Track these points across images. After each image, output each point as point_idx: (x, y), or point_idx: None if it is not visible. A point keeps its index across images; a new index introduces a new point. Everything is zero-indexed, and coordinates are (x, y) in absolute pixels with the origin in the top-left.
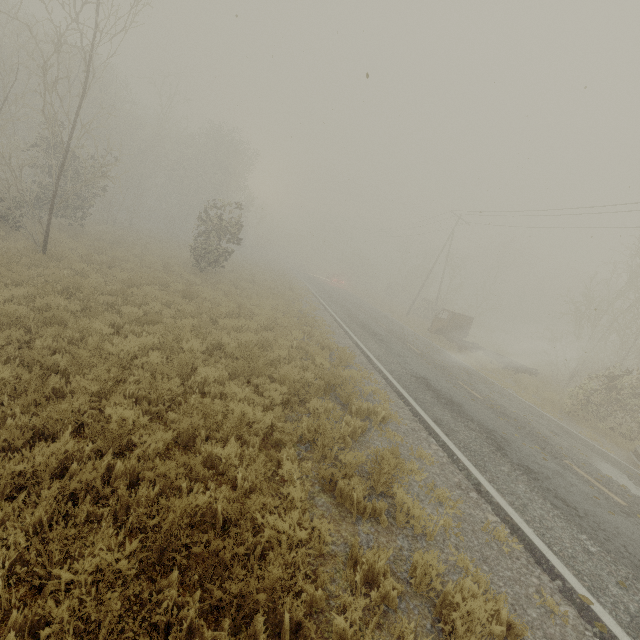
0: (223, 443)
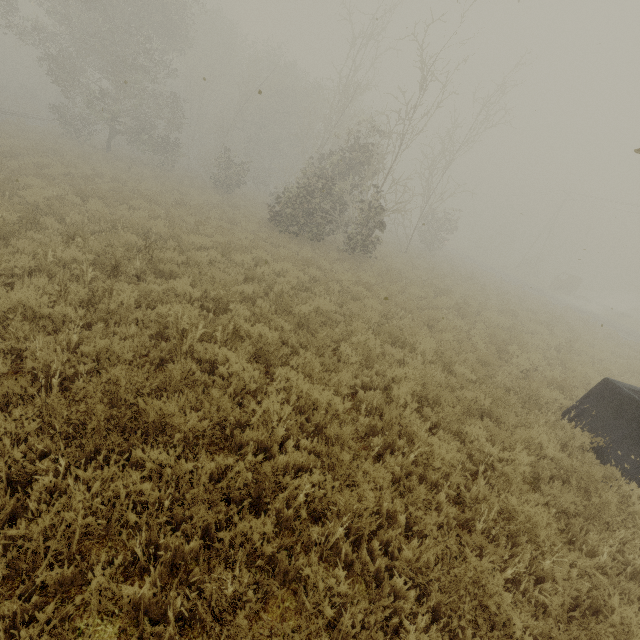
0: None
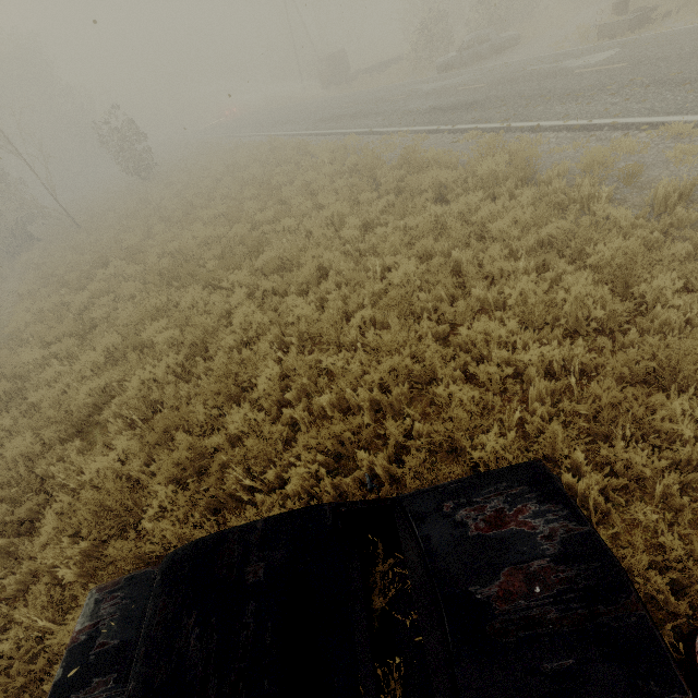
0: None
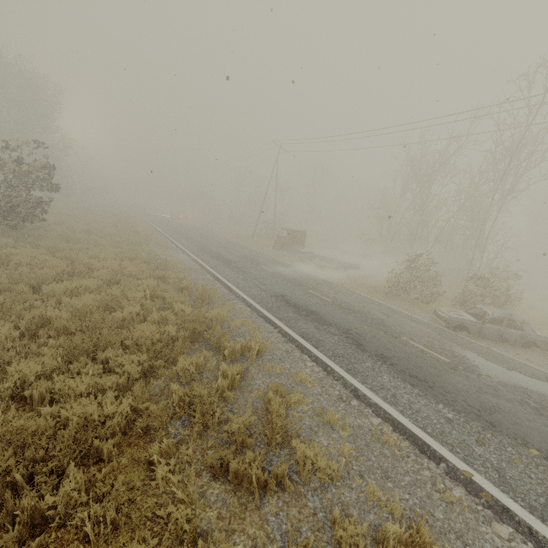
0: (61, 470)
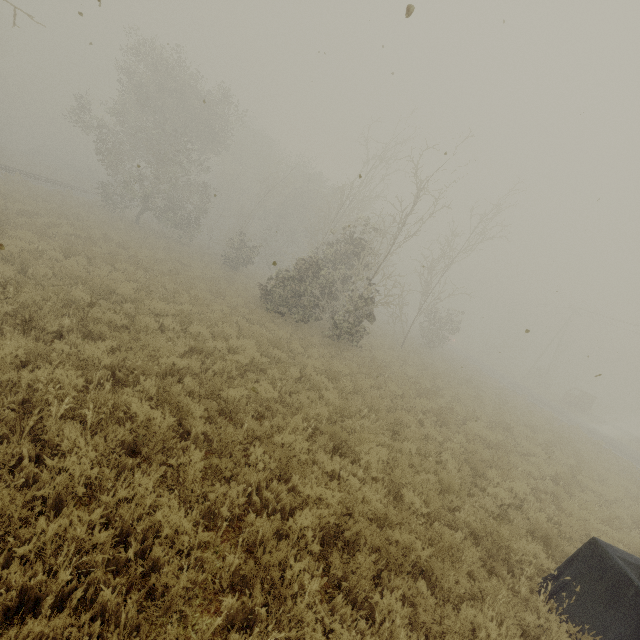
0: None
